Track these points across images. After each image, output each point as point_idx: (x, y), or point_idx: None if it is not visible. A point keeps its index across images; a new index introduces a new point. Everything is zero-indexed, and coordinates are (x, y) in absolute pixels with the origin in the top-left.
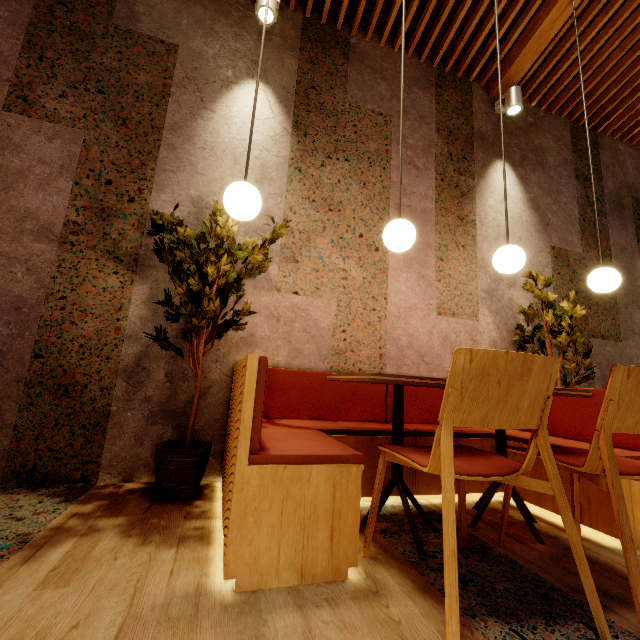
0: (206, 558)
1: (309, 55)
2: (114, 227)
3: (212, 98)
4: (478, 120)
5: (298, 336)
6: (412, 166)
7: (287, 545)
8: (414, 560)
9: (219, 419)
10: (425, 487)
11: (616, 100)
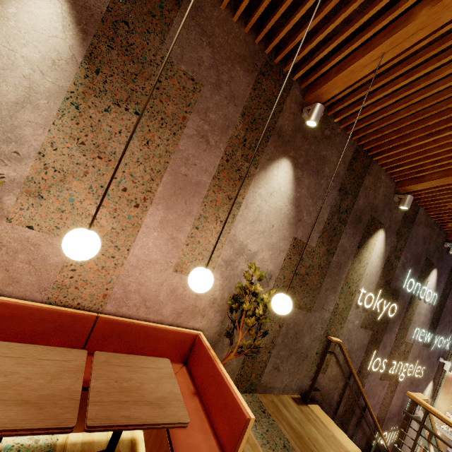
0: None
1: None
2: None
3: None
4: (284, 118)
5: (19, 266)
6: (204, 140)
7: None
8: None
9: None
10: None
11: (391, 144)
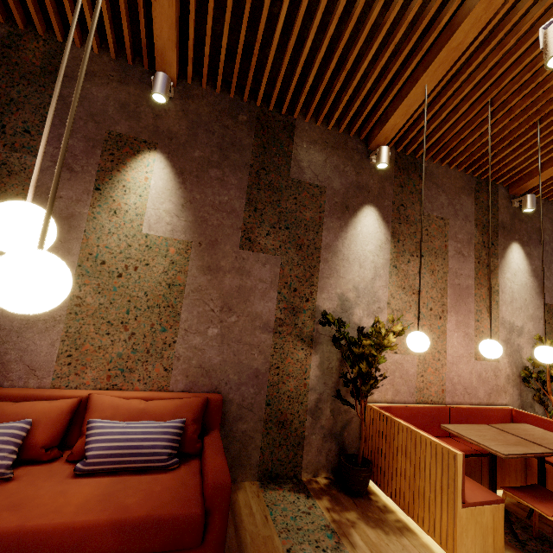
0: (425, 544)
1: (399, 181)
2: (299, 319)
3: (346, 222)
4: (501, 213)
5: (397, 381)
6: (460, 255)
7: (478, 545)
8: (519, 546)
9: (358, 437)
10: (487, 486)
11: None
